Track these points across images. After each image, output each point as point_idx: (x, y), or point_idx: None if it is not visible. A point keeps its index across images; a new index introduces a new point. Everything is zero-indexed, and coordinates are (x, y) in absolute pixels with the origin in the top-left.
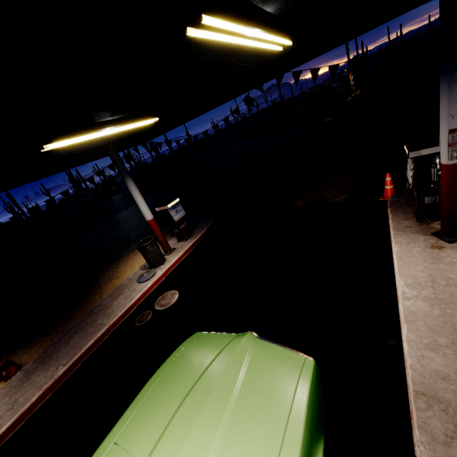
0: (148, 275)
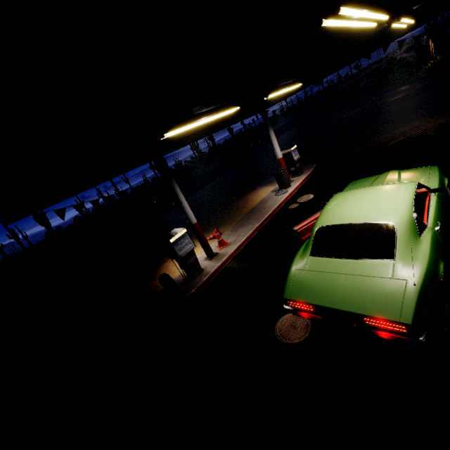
0: (283, 191)
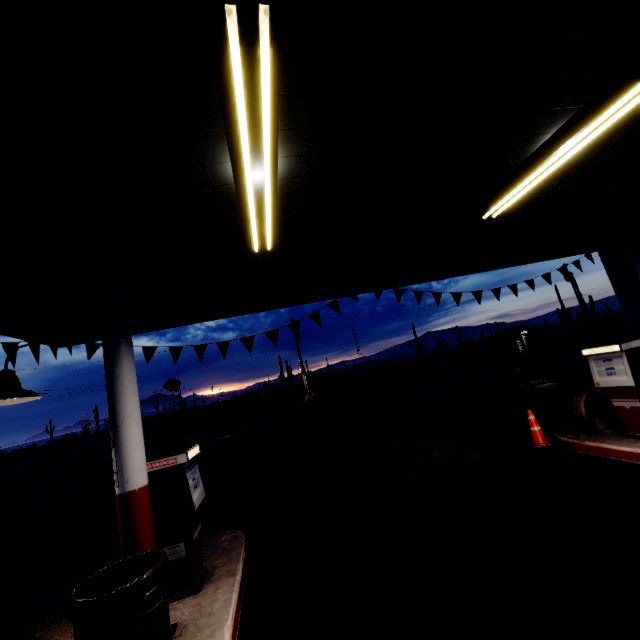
0: None
